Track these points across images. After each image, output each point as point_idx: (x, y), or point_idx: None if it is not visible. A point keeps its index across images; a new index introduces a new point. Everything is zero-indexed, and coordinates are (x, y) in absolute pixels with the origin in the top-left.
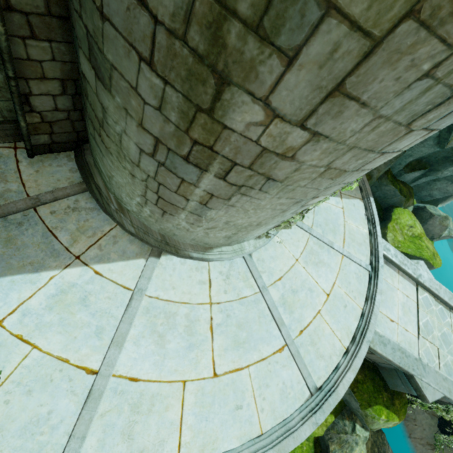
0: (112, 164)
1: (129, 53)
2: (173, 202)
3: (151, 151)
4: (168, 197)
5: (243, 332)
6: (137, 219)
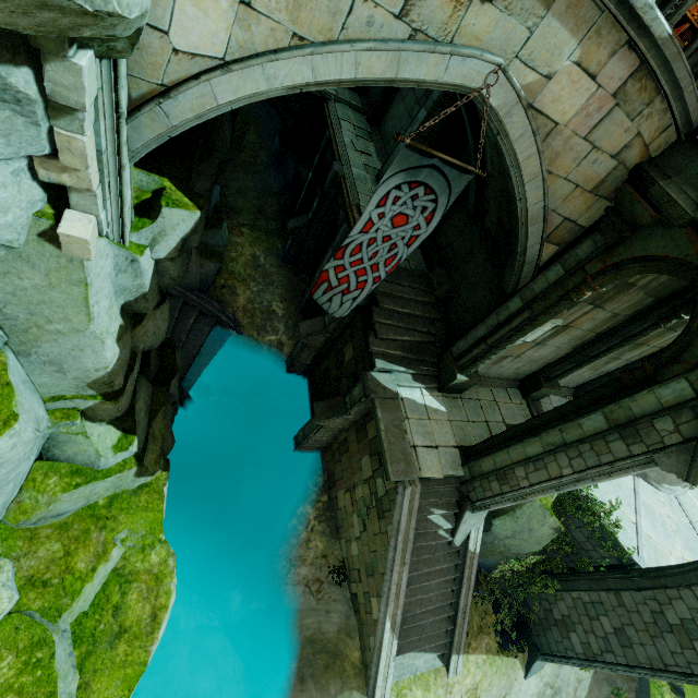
0: None
1: None
2: None
3: None
4: None
5: (689, 542)
6: None
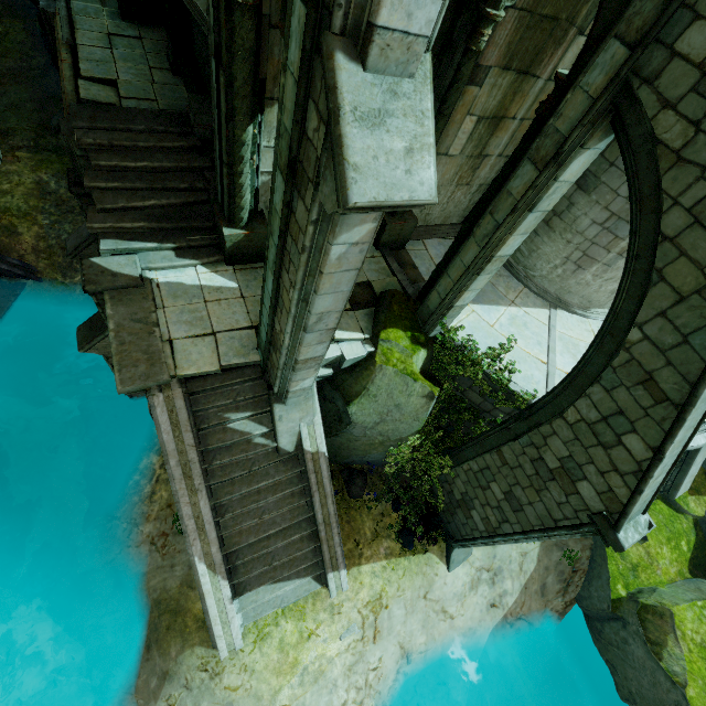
0: (547, 239)
1: (621, 177)
2: (594, 257)
3: (602, 222)
4: (593, 253)
5: None
6: (538, 283)
